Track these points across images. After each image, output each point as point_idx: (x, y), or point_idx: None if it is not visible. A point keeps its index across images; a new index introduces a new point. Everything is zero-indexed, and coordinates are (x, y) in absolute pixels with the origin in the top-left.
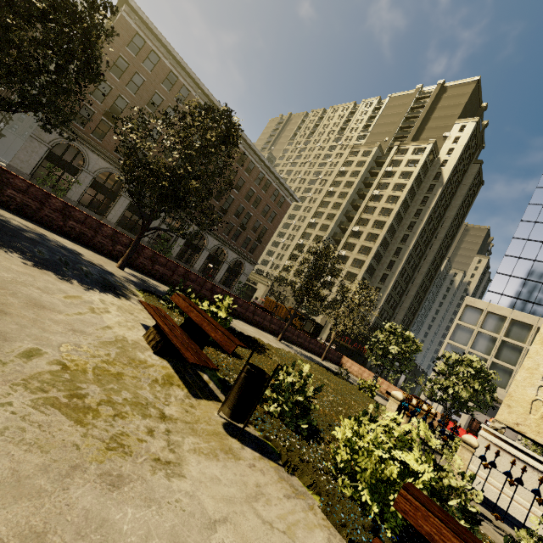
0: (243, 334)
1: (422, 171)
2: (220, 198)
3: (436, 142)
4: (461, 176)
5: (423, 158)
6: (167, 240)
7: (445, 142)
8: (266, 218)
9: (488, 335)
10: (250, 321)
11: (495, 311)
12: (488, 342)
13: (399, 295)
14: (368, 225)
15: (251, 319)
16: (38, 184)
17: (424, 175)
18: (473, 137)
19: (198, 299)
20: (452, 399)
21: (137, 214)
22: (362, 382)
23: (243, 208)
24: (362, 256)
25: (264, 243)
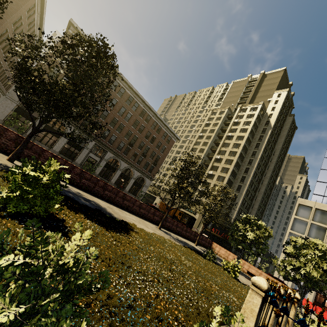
0: (112, 218)
1: (257, 120)
2: (128, 137)
3: (264, 104)
4: (282, 123)
5: (257, 112)
6: (93, 163)
7: (269, 103)
8: (159, 150)
9: (319, 226)
10: (137, 213)
11: (321, 208)
12: (320, 231)
13: (250, 200)
14: (226, 154)
15: (138, 211)
16: (6, 125)
17: (258, 123)
18: (287, 100)
19: (92, 194)
20: (305, 278)
21: (73, 146)
22: (226, 263)
23: (144, 143)
24: (223, 174)
25: (158, 166)
